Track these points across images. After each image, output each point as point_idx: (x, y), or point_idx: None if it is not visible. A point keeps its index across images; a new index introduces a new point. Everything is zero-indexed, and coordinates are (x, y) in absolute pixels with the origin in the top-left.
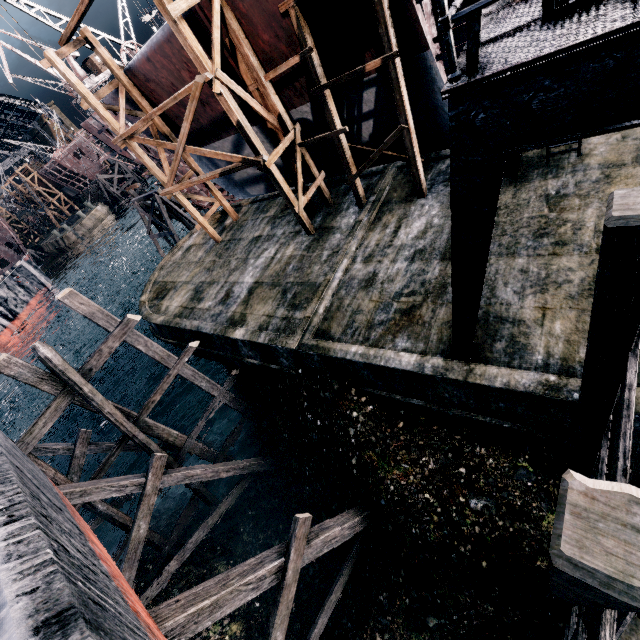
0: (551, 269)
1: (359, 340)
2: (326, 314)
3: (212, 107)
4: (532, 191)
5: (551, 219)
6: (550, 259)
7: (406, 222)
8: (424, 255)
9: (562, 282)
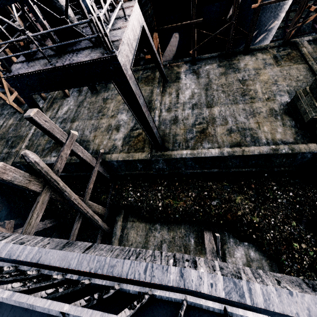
0: (99, 123)
1: (38, 156)
2: (26, 148)
3: None
4: (100, 96)
5: (103, 107)
6: (100, 120)
7: (61, 107)
8: (65, 121)
9: (101, 127)
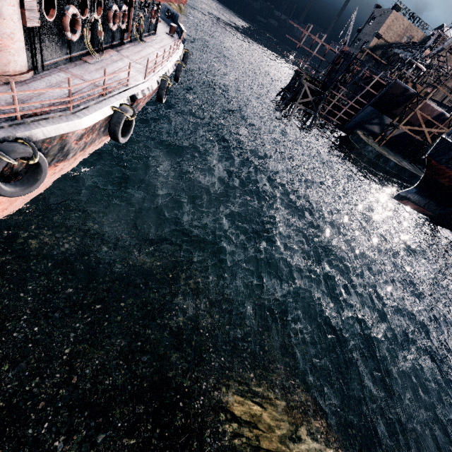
0: None
1: None
2: None
3: (413, 119)
4: None
5: None
6: None
7: None
8: None
9: None
